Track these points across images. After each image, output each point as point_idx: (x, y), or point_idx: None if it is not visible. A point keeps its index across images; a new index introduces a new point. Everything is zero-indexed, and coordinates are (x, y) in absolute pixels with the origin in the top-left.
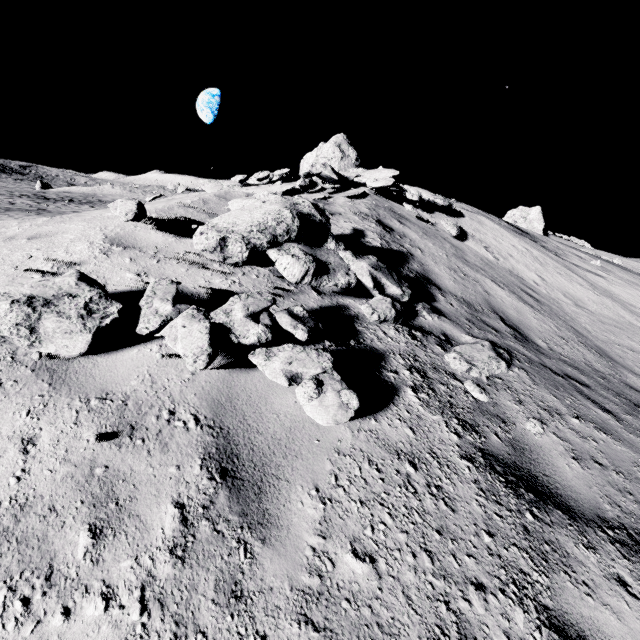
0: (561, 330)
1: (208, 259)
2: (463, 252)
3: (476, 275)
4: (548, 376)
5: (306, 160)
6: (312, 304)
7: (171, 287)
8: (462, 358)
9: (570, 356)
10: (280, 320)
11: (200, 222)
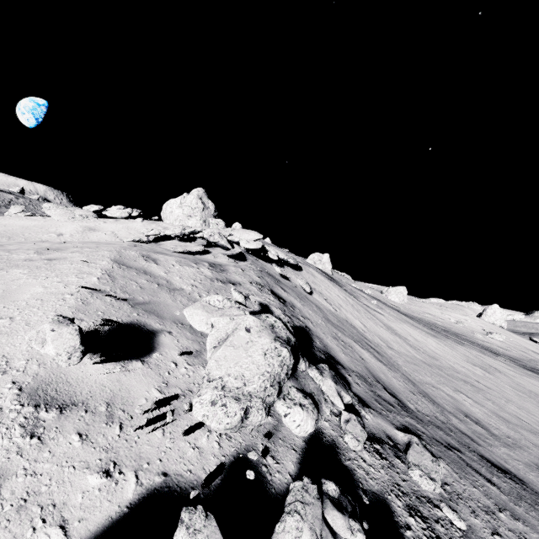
0: (407, 384)
1: (174, 397)
2: (323, 311)
3: (347, 339)
4: (449, 455)
5: (170, 205)
6: (298, 440)
7: (212, 529)
8: (425, 474)
9: (427, 413)
10: (335, 525)
11: (131, 322)
